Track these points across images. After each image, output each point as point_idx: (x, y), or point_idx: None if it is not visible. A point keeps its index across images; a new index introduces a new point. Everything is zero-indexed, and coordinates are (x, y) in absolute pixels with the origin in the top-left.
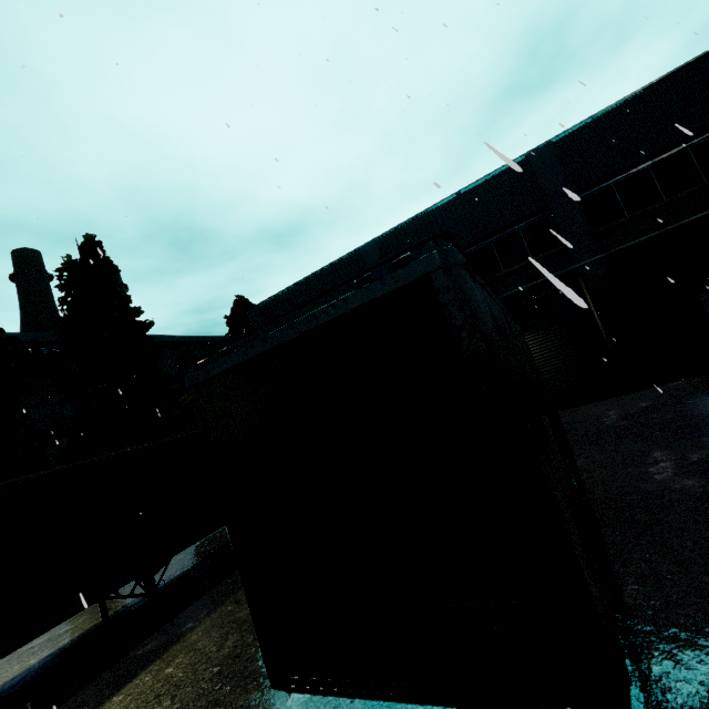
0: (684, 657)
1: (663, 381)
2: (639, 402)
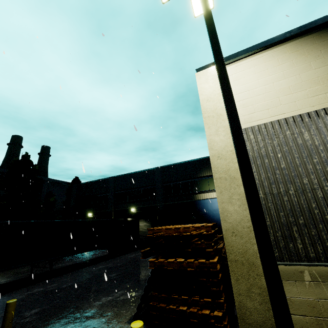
0: (32, 286)
1: None
2: None
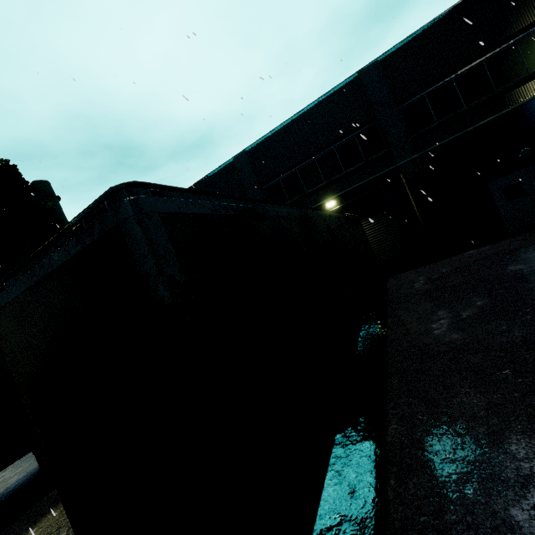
0: (410, 486)
1: (461, 251)
2: (442, 269)
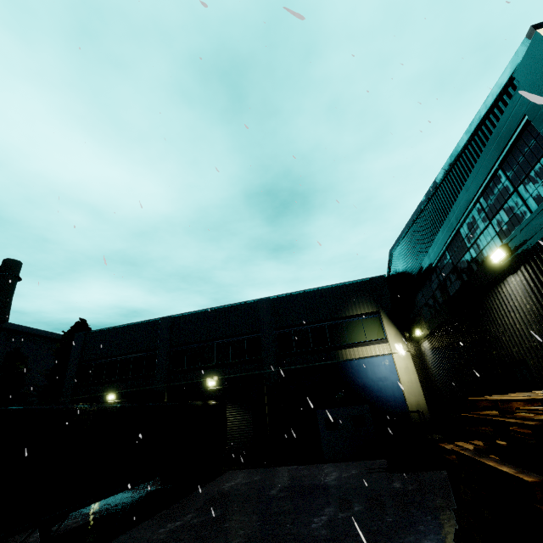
0: None
1: (290, 463)
2: (258, 476)
